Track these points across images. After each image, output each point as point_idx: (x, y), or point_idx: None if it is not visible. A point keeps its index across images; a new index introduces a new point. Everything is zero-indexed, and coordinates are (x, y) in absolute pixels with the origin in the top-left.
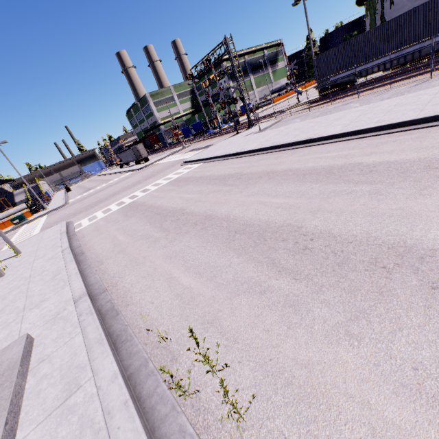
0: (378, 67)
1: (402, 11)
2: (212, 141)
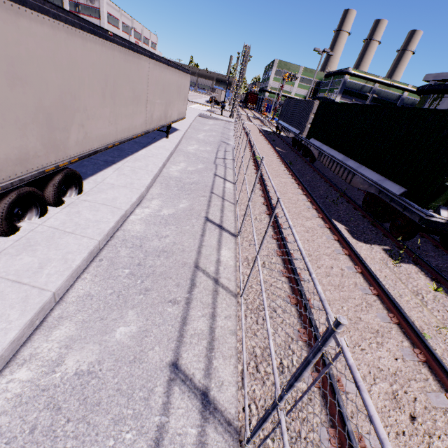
0: (284, 129)
1: None
2: (226, 115)
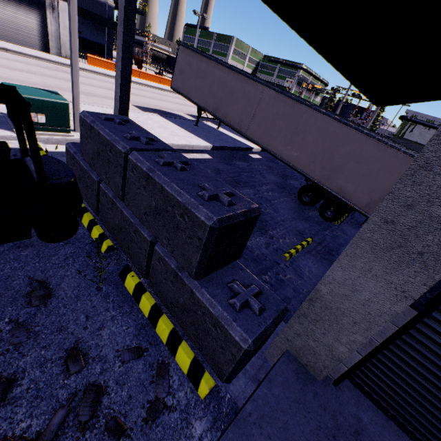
0: None
1: (412, 138)
2: None
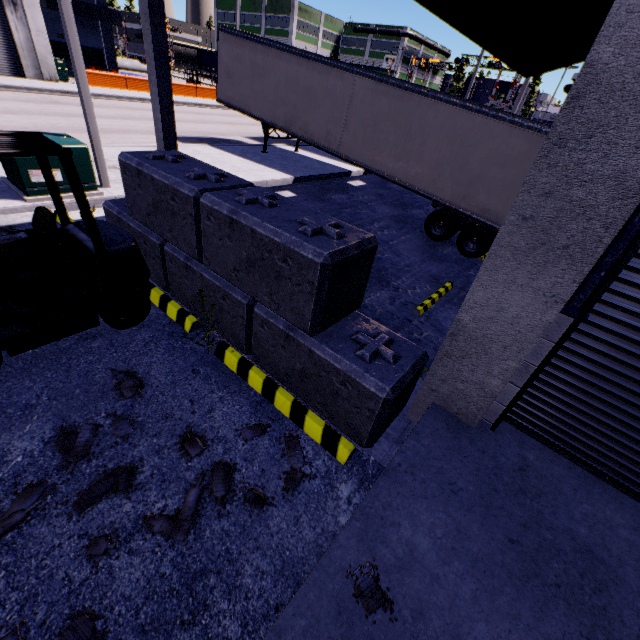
0: None
1: None
2: None
